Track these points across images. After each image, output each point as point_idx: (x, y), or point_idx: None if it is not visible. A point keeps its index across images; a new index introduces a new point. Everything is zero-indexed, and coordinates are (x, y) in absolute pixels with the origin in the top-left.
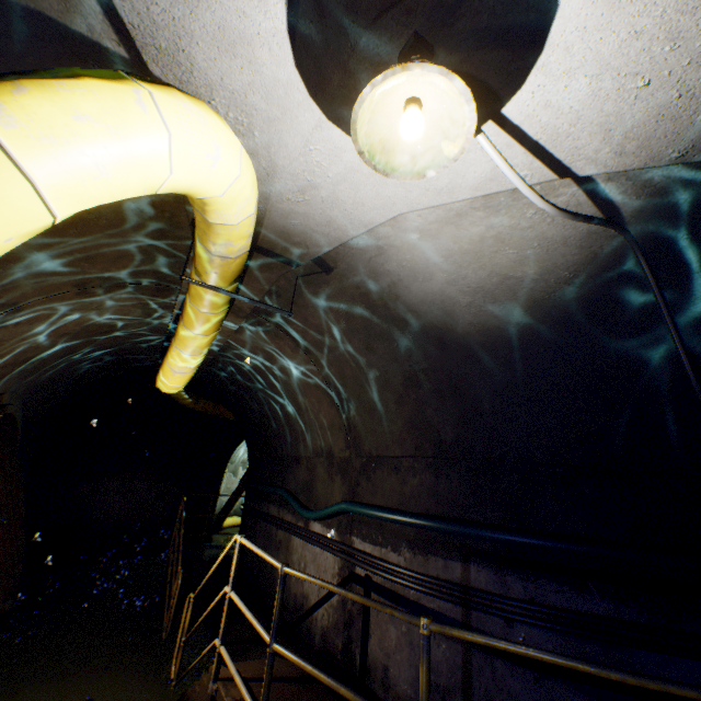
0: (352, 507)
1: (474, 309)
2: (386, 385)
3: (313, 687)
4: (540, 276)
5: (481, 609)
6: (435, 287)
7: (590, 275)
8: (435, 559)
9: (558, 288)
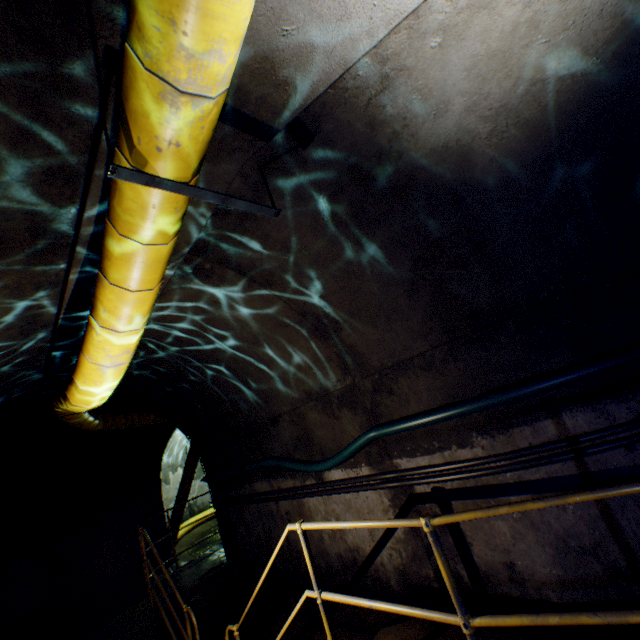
0: (386, 430)
1: (495, 139)
2: (390, 278)
3: (454, 633)
4: (567, 71)
5: (600, 450)
6: (450, 122)
7: (616, 56)
8: (519, 430)
9: (583, 83)
